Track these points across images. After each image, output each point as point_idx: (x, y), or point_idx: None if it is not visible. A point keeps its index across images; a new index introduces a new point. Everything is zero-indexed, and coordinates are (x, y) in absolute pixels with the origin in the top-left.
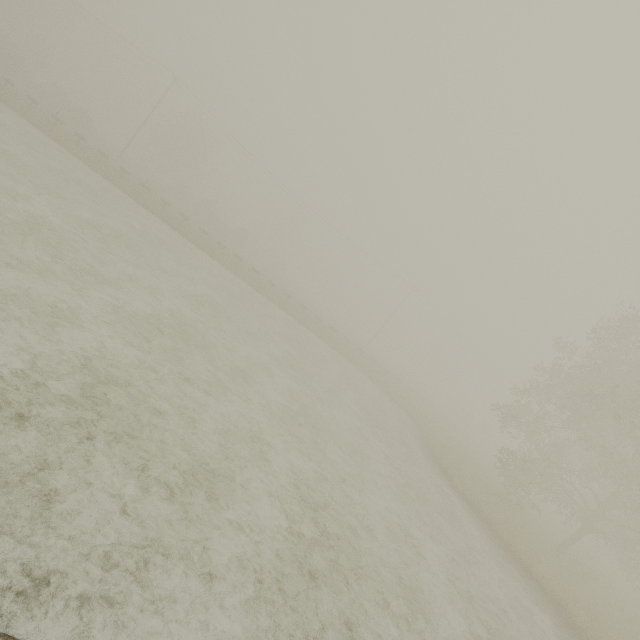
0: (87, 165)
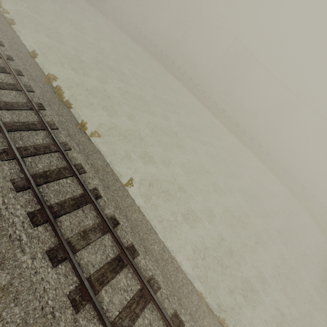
0: (190, 92)
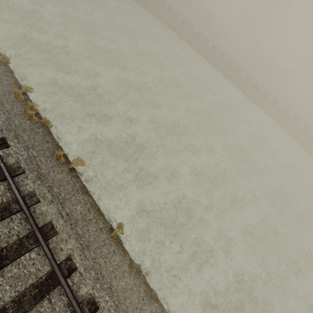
0: (205, 58)
